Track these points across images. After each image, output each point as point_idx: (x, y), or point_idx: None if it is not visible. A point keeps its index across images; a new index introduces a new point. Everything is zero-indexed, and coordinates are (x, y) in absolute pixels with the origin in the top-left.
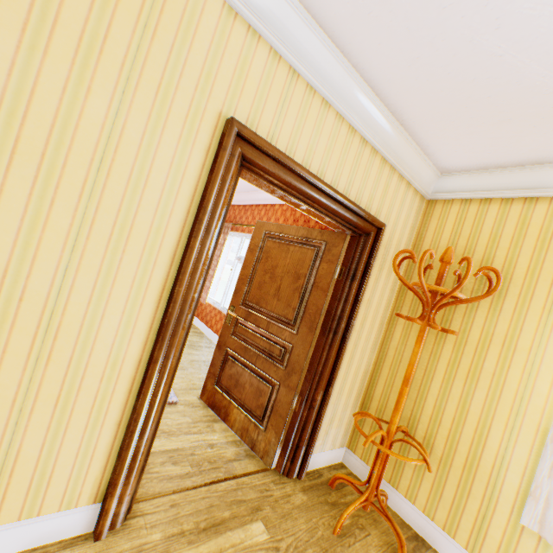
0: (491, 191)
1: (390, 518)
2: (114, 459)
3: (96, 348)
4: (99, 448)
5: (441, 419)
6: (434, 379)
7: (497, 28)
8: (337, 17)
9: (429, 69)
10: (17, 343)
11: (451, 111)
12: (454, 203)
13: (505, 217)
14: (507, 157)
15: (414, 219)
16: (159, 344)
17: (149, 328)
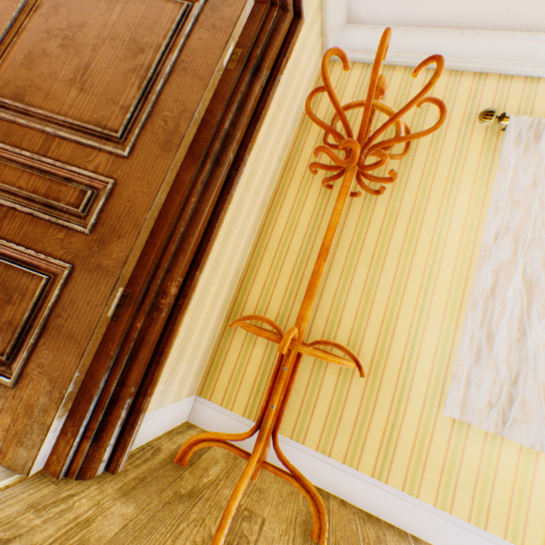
0: (397, 55)
1: (301, 476)
2: None
3: None
4: None
5: (341, 319)
6: (332, 271)
7: None
8: None
9: None
10: None
11: None
12: (355, 67)
13: (410, 86)
14: (428, 5)
15: (312, 72)
16: None
17: None
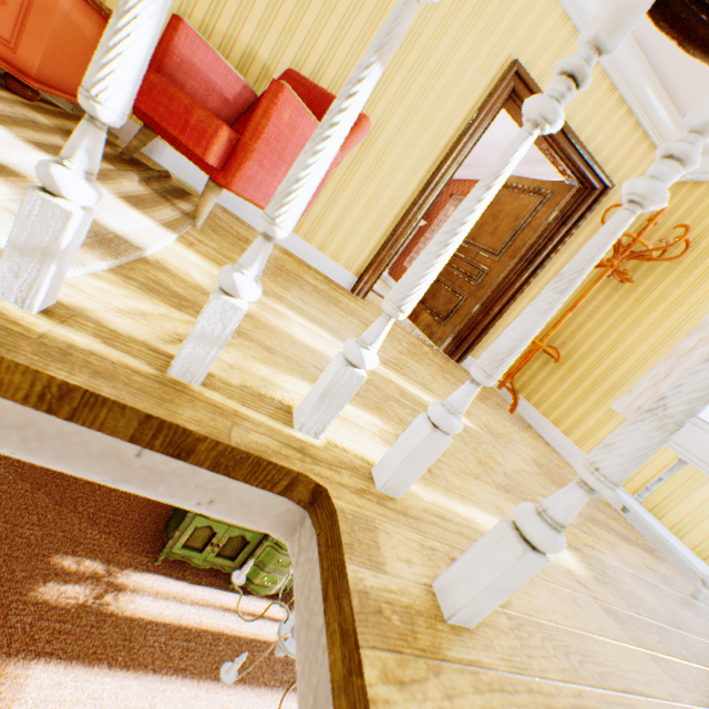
0: None
1: (514, 391)
2: (372, 257)
3: (391, 184)
4: (370, 245)
5: (589, 355)
6: (599, 328)
7: None
8: None
9: None
10: (366, 163)
11: None
12: (701, 186)
13: None
14: None
15: None
16: (420, 195)
17: (417, 186)
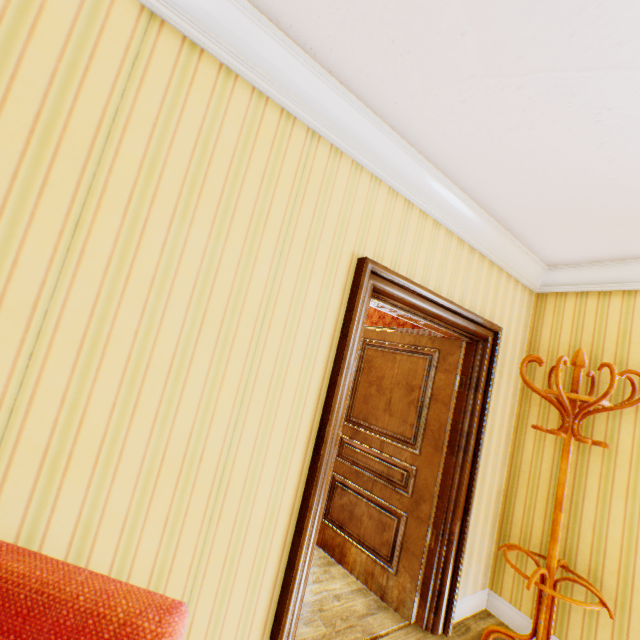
0: (608, 283)
1: None
2: (270, 625)
3: (257, 500)
4: (257, 613)
5: (605, 548)
6: (585, 498)
7: (609, 162)
8: (449, 157)
9: (539, 189)
10: (196, 504)
11: (561, 218)
12: (567, 296)
13: (631, 310)
14: (622, 252)
15: (525, 314)
16: (313, 489)
17: (299, 472)
